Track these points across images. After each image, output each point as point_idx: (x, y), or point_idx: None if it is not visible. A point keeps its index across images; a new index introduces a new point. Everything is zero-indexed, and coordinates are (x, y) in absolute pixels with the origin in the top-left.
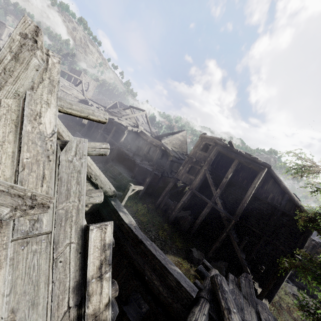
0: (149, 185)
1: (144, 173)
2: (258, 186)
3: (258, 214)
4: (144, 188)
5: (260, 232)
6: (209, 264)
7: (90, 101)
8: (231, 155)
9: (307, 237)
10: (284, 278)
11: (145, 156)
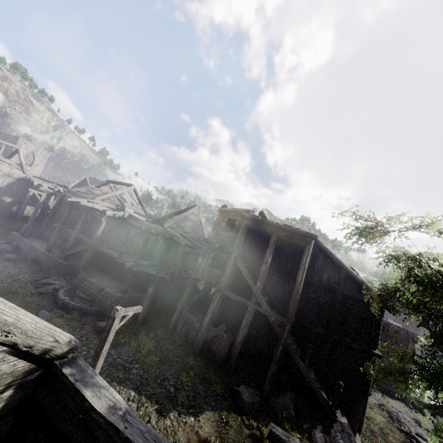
0: (155, 298)
1: (143, 280)
2: (307, 267)
3: (316, 306)
4: (146, 306)
5: (324, 331)
6: (282, 430)
7: (36, 179)
8: (266, 230)
9: (380, 322)
10: (368, 389)
11: (142, 253)
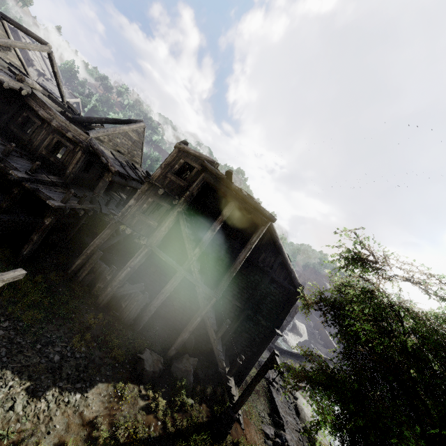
0: (54, 225)
1: (39, 199)
2: None
3: (243, 281)
4: (38, 240)
5: (242, 306)
6: None
7: None
8: (226, 194)
9: (291, 308)
10: (259, 357)
11: (44, 160)
